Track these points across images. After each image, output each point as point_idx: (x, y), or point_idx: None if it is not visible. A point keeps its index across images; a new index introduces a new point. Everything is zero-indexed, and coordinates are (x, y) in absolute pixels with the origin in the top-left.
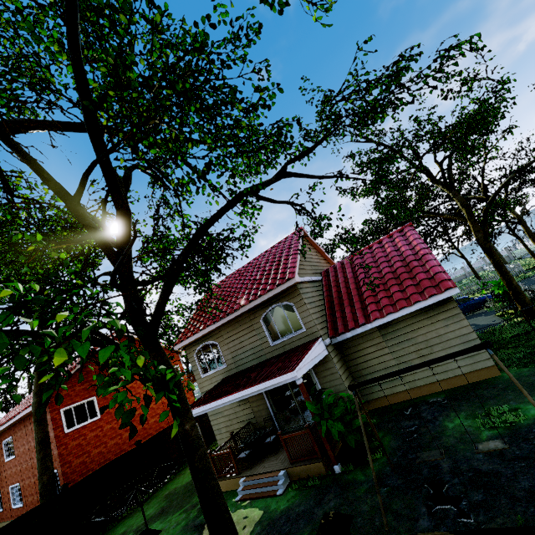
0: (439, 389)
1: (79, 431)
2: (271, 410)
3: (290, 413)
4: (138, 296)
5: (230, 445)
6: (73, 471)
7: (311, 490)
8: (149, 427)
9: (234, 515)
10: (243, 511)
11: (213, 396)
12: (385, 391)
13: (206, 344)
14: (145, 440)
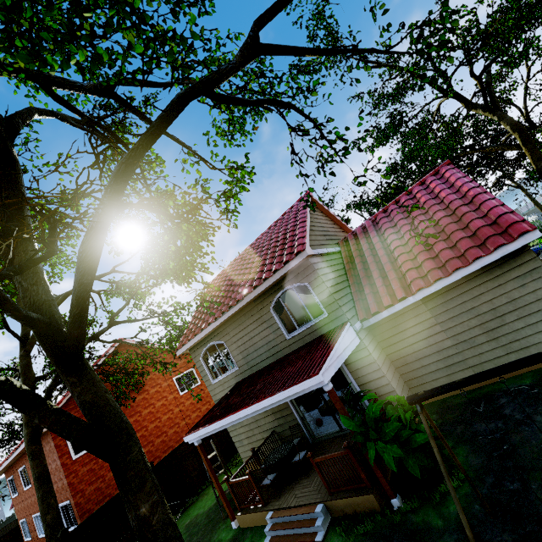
0: (518, 372)
1: (89, 455)
2: (297, 415)
3: (321, 414)
4: (47, 297)
5: (249, 470)
6: (87, 499)
7: (363, 538)
8: (168, 439)
9: None
10: None
11: (221, 411)
12: (441, 380)
13: (214, 344)
14: (165, 454)
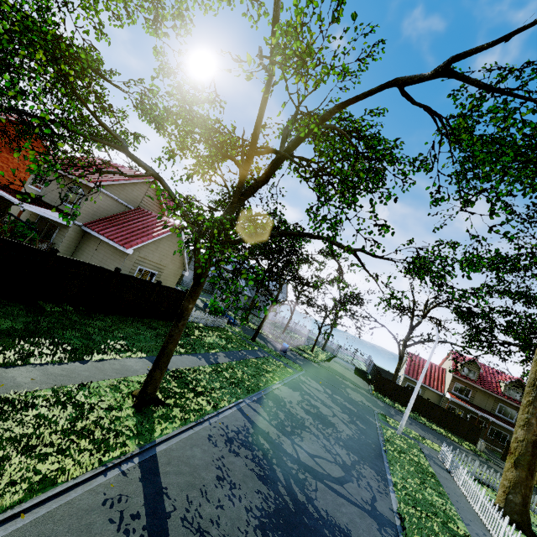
0: None
1: None
2: None
3: None
4: None
5: None
6: None
7: None
8: None
9: None
10: None
11: (2, 187)
12: None
13: None
14: None
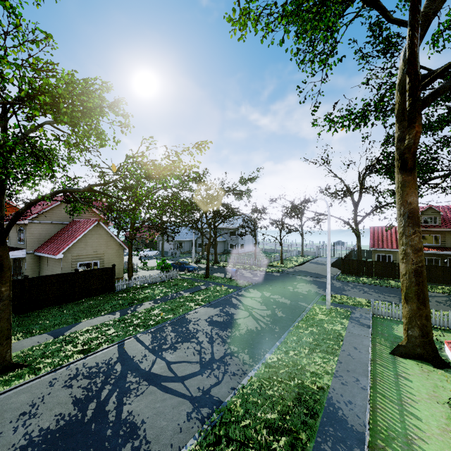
0: None
1: None
2: (13, 267)
3: None
4: None
5: None
6: None
7: None
8: None
9: None
10: None
11: None
12: None
13: None
14: None
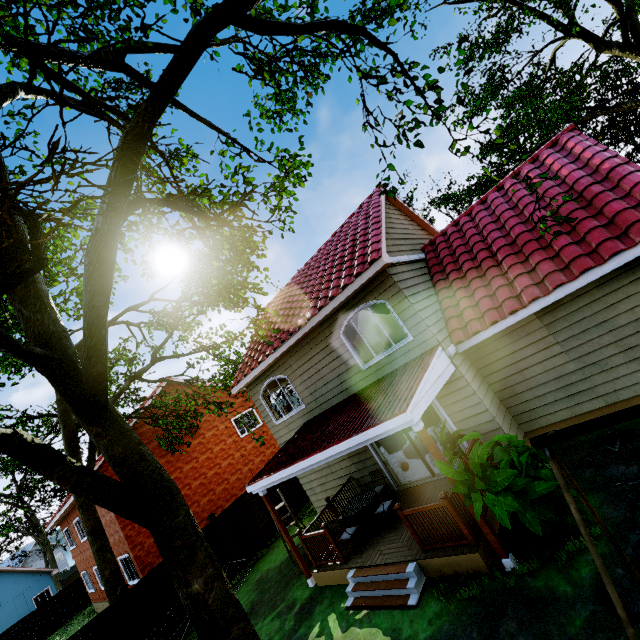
0: None
1: None
2: (378, 459)
3: (406, 456)
4: (56, 328)
5: (324, 523)
6: (147, 553)
7: (468, 604)
8: (230, 487)
9: (345, 638)
10: (359, 632)
11: (288, 457)
12: (561, 414)
13: (275, 380)
14: (228, 502)
